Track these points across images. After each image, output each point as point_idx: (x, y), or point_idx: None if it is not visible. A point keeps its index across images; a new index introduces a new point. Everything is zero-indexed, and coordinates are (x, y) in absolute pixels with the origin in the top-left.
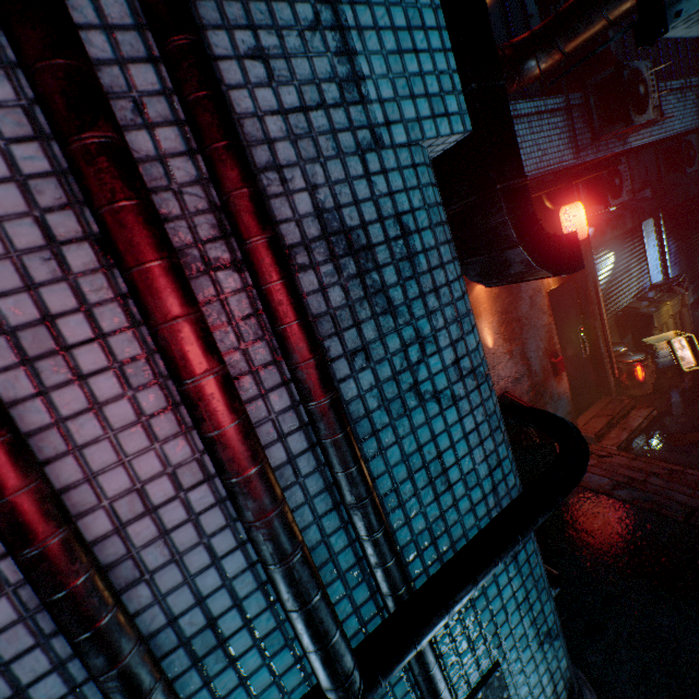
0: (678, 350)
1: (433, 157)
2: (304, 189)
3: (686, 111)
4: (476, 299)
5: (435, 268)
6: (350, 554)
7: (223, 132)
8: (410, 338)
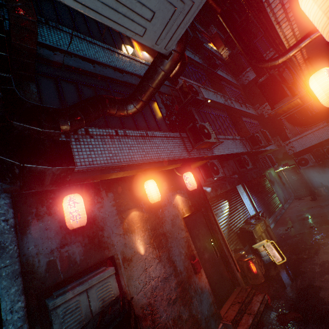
0: (270, 250)
1: None
2: None
3: (237, 146)
4: (131, 220)
5: None
6: None
7: None
8: None
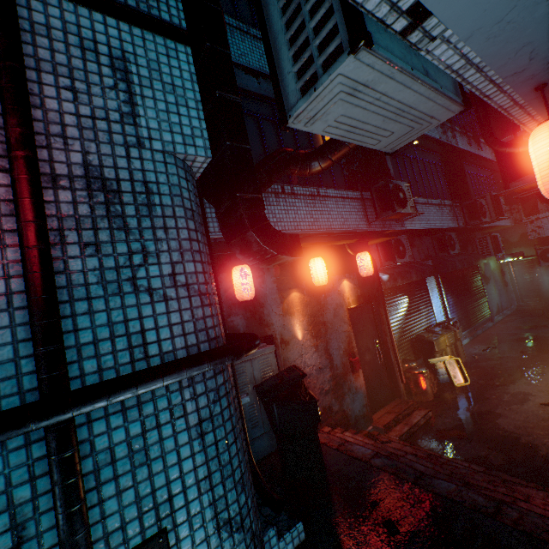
0: (451, 369)
1: (200, 173)
2: (80, 151)
3: (443, 217)
4: (291, 302)
5: (168, 216)
6: (36, 378)
7: (16, 103)
8: (137, 249)
